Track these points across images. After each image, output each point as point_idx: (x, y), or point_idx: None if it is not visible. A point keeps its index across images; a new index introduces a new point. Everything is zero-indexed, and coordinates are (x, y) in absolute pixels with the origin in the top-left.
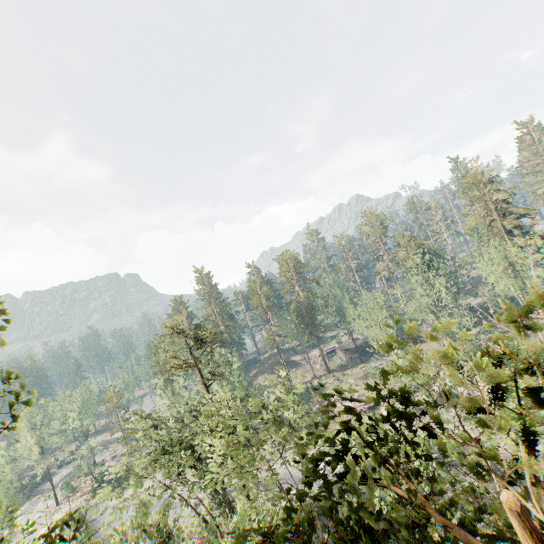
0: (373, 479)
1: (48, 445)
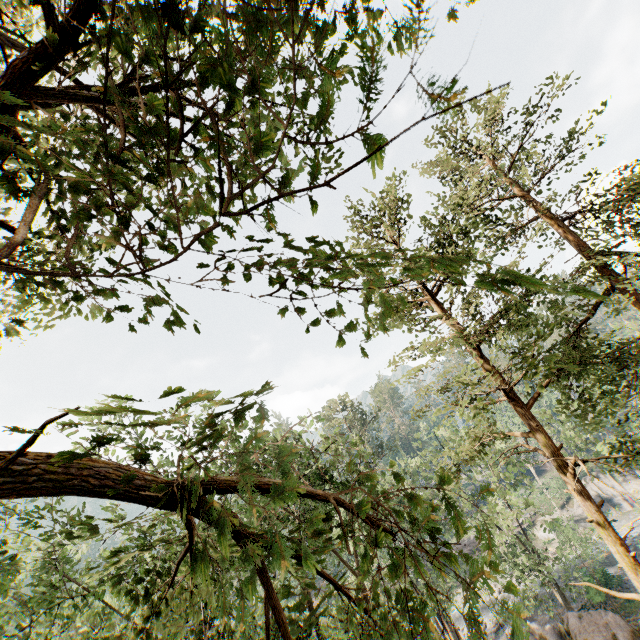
0: None
1: None
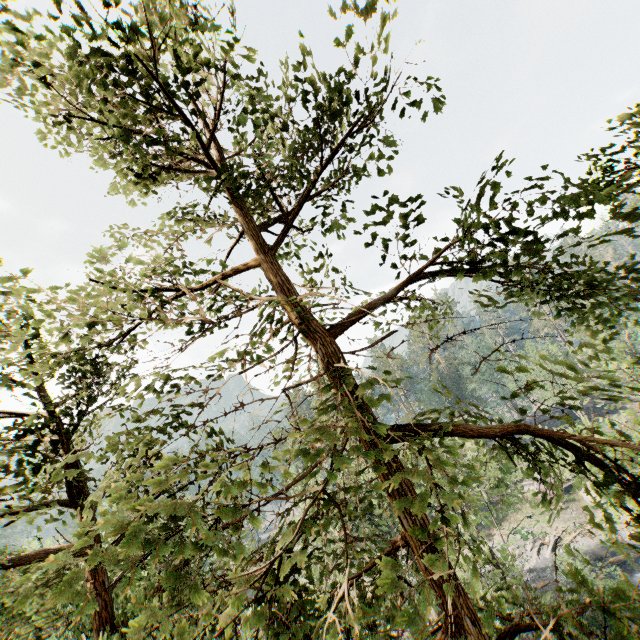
0: None
1: None
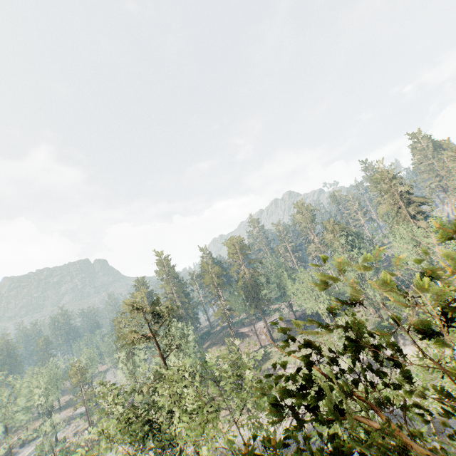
0: (342, 411)
1: (12, 423)
